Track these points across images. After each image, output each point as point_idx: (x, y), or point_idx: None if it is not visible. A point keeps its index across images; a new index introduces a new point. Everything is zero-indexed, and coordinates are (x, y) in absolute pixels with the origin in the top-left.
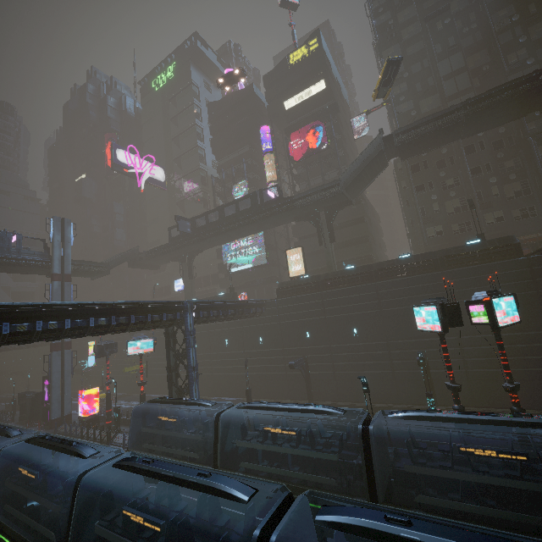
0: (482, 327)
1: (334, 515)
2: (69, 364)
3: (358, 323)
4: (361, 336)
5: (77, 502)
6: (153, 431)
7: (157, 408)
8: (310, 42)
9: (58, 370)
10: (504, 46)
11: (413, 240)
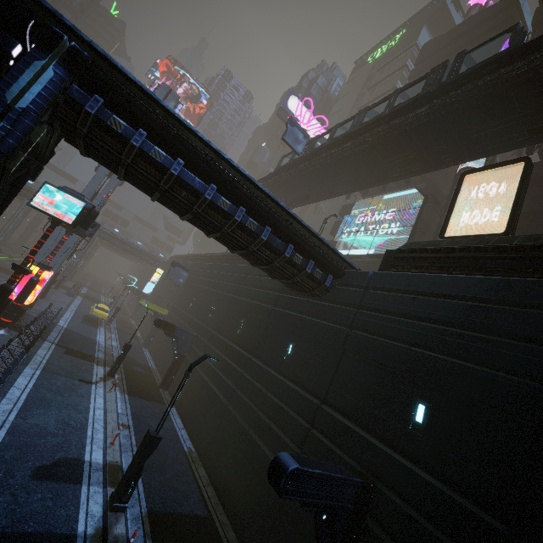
0: None
1: None
2: (73, 242)
3: None
4: None
5: None
6: None
7: None
8: None
9: (57, 239)
10: None
11: None
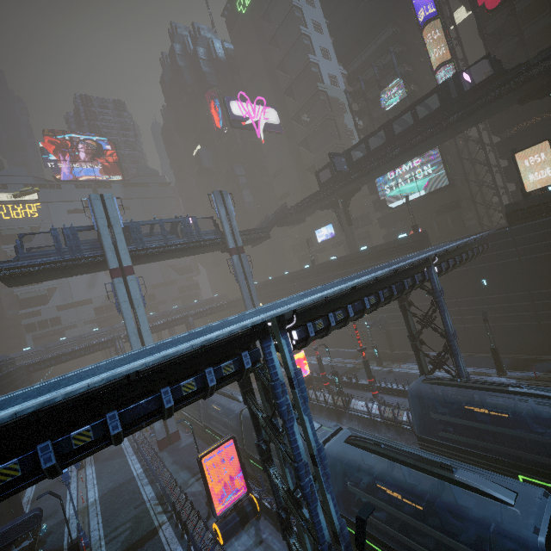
0: None
1: None
2: None
3: None
4: None
5: None
6: (457, 421)
7: (425, 386)
8: None
9: None
10: None
11: None
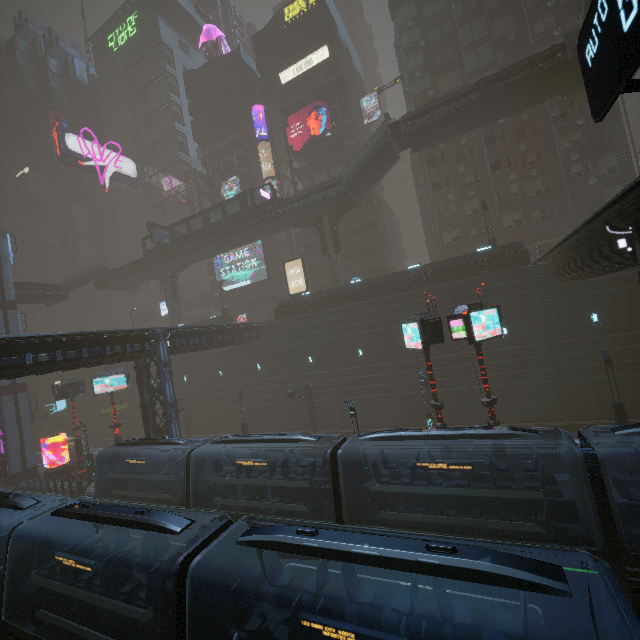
0: (488, 341)
1: (254, 535)
2: (27, 410)
3: (364, 343)
4: (367, 358)
5: (11, 555)
6: (122, 476)
7: (129, 451)
8: None
9: (13, 417)
10: (531, 10)
11: (431, 247)
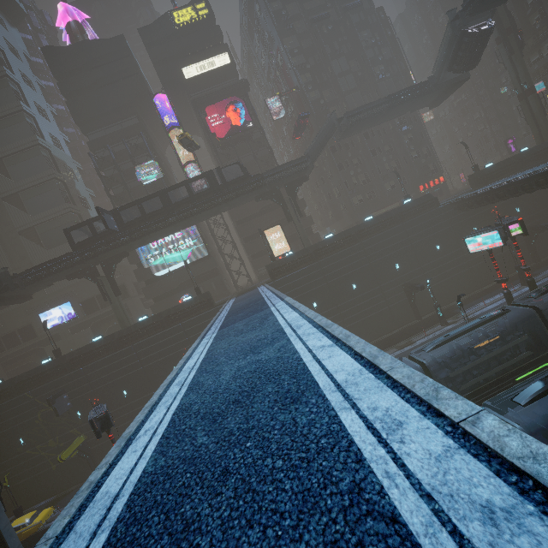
0: (431, 256)
1: None
2: None
3: (355, 279)
4: (360, 289)
5: None
6: None
7: None
8: (197, 5)
9: None
10: (371, 60)
11: (334, 210)
